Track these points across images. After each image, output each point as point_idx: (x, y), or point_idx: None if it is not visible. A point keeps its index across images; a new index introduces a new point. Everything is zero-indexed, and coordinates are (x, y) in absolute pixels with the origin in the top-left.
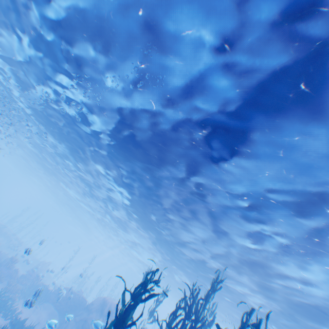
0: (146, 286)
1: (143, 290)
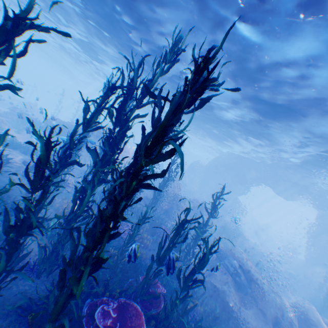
0: (14, 28)
1: (1, 29)
